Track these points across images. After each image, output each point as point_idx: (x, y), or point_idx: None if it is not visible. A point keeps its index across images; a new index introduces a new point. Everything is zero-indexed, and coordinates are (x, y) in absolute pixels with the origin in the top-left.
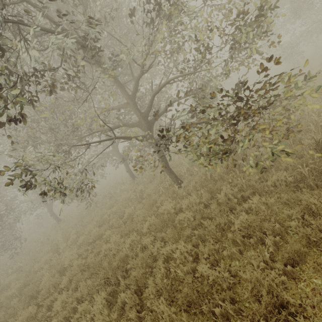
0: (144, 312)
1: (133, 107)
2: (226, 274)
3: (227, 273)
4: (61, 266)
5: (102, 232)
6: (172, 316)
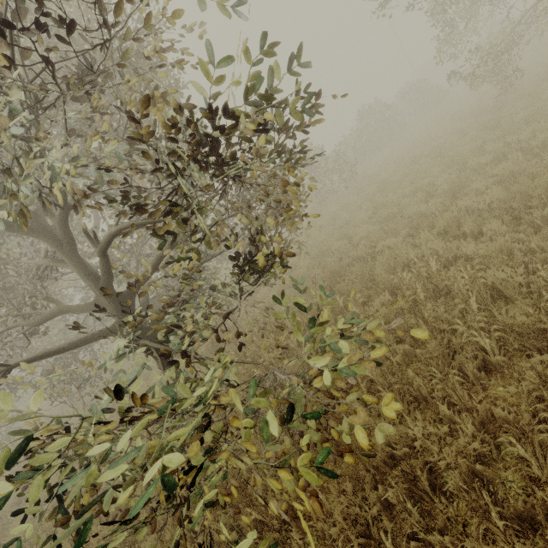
0: None
1: (77, 271)
2: None
3: None
4: None
5: None
6: None
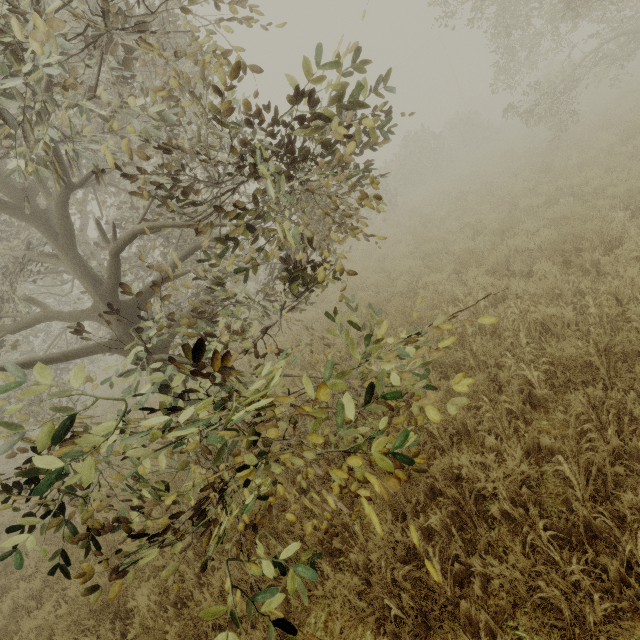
0: None
1: (73, 270)
2: None
3: None
4: None
5: None
6: None
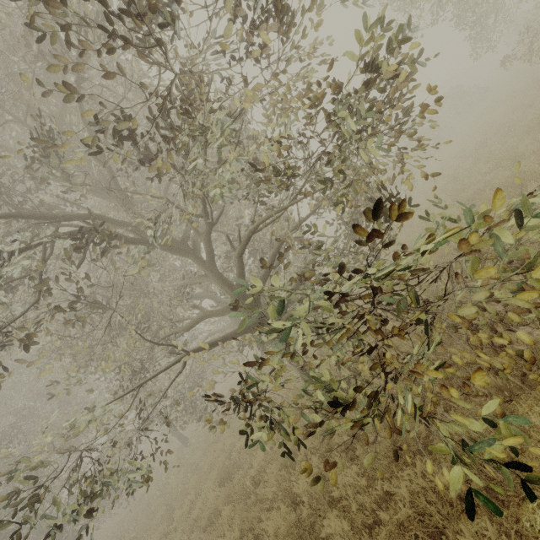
0: None
1: (216, 281)
2: None
3: None
4: None
5: (218, 508)
6: None
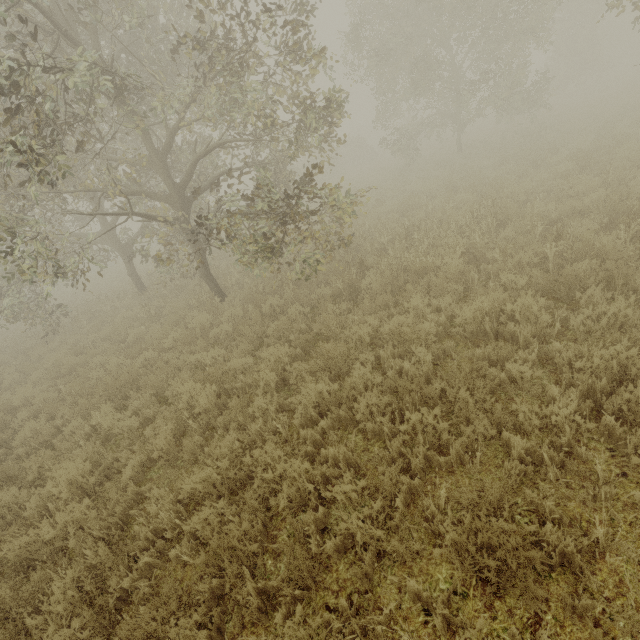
0: (164, 407)
1: (162, 171)
2: (251, 360)
3: (252, 359)
4: (5, 407)
5: (87, 359)
6: (196, 389)
